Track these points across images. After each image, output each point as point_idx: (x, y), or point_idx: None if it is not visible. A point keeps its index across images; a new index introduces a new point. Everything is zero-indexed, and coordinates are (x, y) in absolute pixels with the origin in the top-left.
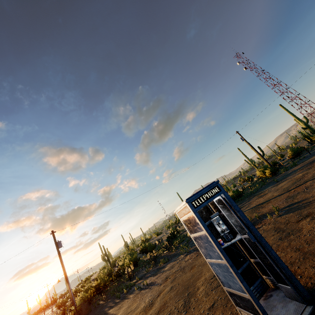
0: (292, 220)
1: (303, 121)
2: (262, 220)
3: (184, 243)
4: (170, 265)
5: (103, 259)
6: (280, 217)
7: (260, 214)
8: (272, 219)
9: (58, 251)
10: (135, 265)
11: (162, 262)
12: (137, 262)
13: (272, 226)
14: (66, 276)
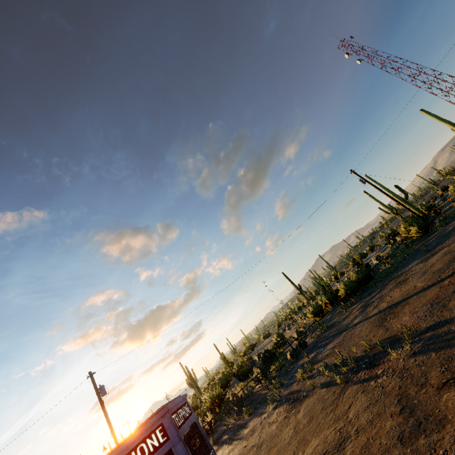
0: (432, 377)
1: None
2: (386, 356)
3: (277, 379)
4: (252, 423)
5: (189, 385)
6: (414, 360)
7: (387, 334)
8: (401, 360)
9: (100, 402)
10: (219, 405)
11: (245, 414)
12: (222, 400)
13: (397, 382)
14: (115, 438)
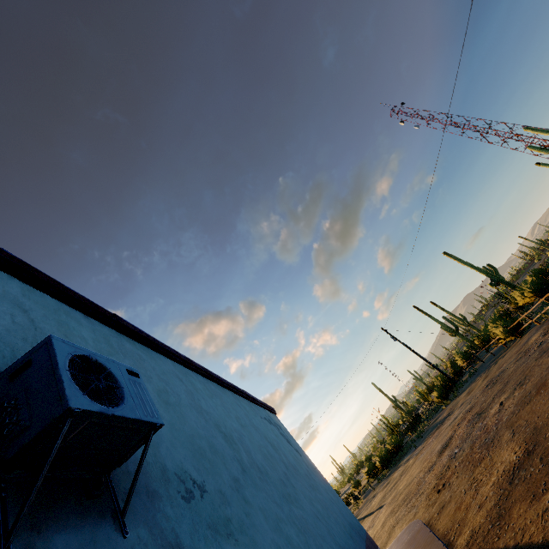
0: None
1: (489, 273)
2: None
3: None
4: None
5: None
6: None
7: None
8: None
9: None
10: None
11: None
12: None
13: None
14: None
